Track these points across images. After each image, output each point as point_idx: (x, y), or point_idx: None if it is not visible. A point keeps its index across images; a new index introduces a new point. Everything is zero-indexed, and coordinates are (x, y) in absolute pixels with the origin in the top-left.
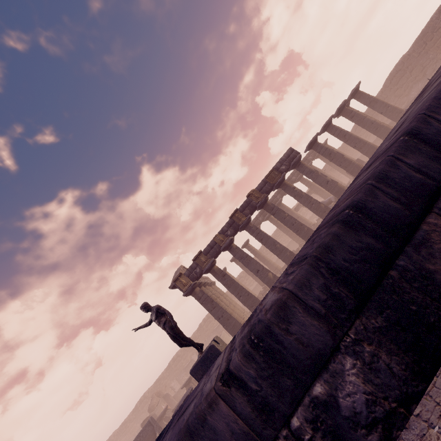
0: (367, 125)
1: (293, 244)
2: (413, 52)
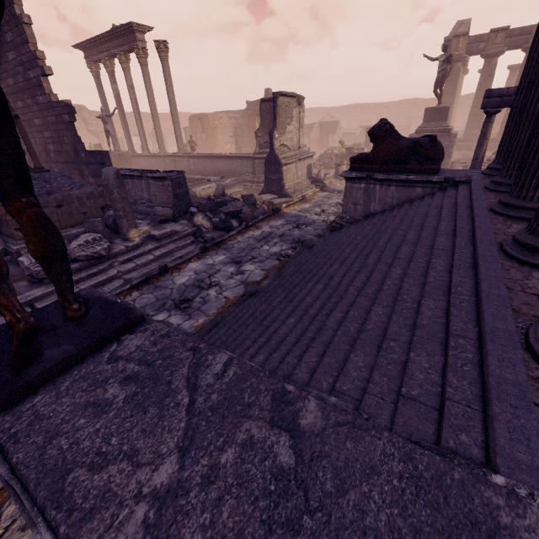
0: None
1: None
2: None
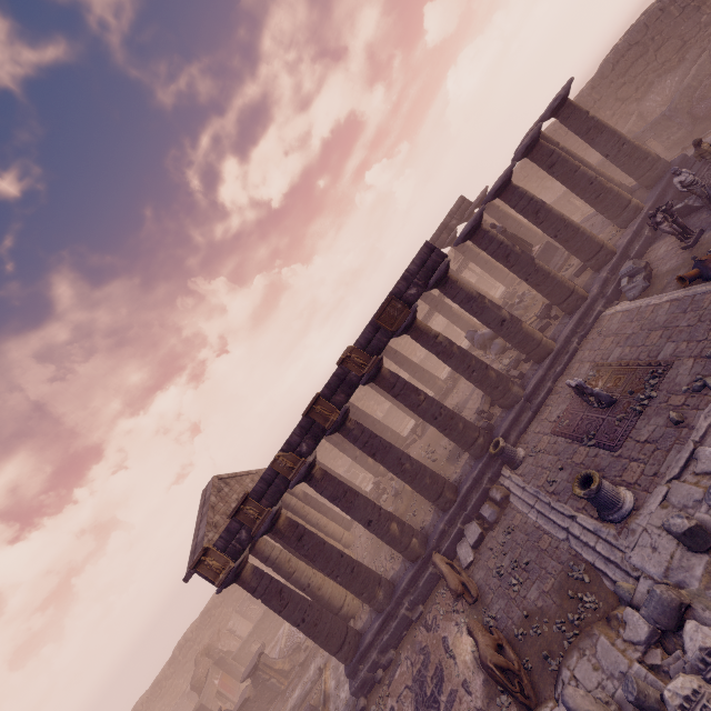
0: (581, 187)
1: None
2: (671, 4)
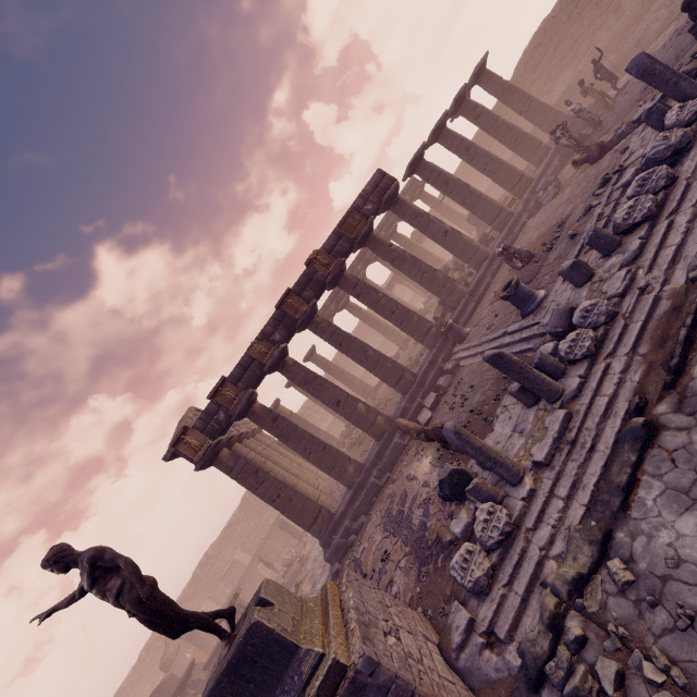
0: (502, 133)
1: (387, 347)
2: (560, 13)
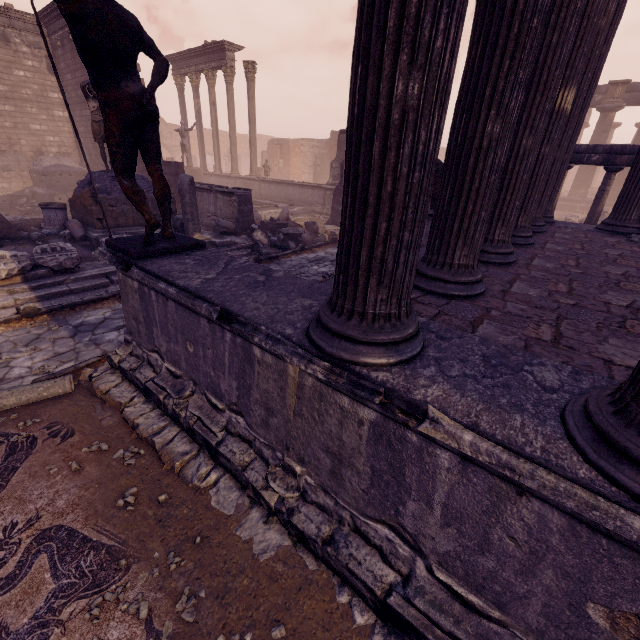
0: None
1: None
2: None
